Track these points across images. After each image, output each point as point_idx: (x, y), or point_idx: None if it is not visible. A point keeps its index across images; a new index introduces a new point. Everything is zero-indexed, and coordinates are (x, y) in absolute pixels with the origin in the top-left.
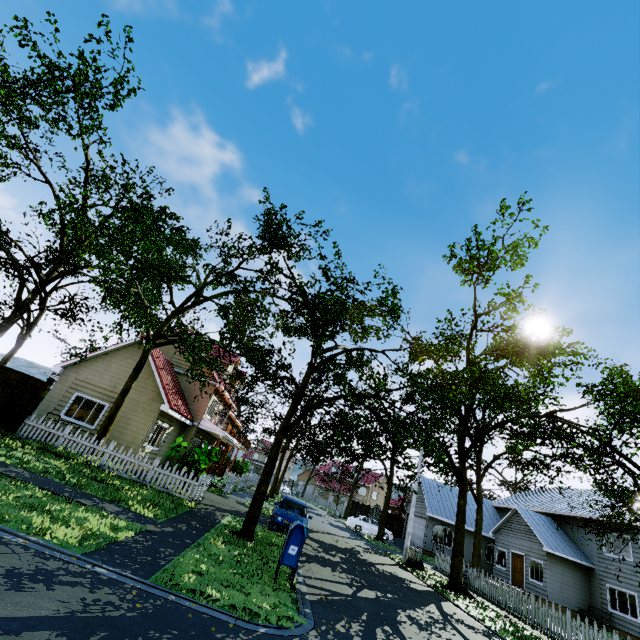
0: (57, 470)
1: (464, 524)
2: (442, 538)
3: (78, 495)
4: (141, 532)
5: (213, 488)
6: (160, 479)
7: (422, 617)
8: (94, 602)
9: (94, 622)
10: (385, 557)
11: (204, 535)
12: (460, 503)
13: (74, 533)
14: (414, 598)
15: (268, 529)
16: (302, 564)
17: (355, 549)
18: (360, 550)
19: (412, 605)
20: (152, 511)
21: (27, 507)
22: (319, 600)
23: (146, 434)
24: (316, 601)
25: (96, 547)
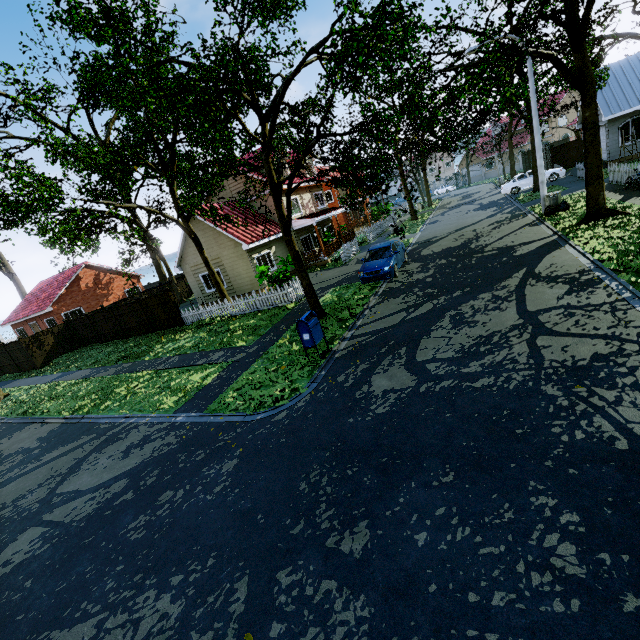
0: (197, 342)
1: (596, 140)
2: (636, 133)
3: (200, 358)
4: (228, 366)
5: (338, 261)
6: (265, 303)
7: (477, 305)
8: (159, 447)
9: (150, 462)
10: (523, 219)
11: (282, 336)
12: (585, 117)
13: (177, 398)
14: (498, 276)
15: (362, 284)
16: (371, 310)
17: (477, 236)
18: (485, 232)
19: (480, 292)
20: (248, 339)
21: (161, 391)
22: (348, 353)
23: (253, 270)
24: (343, 356)
25: (186, 401)
